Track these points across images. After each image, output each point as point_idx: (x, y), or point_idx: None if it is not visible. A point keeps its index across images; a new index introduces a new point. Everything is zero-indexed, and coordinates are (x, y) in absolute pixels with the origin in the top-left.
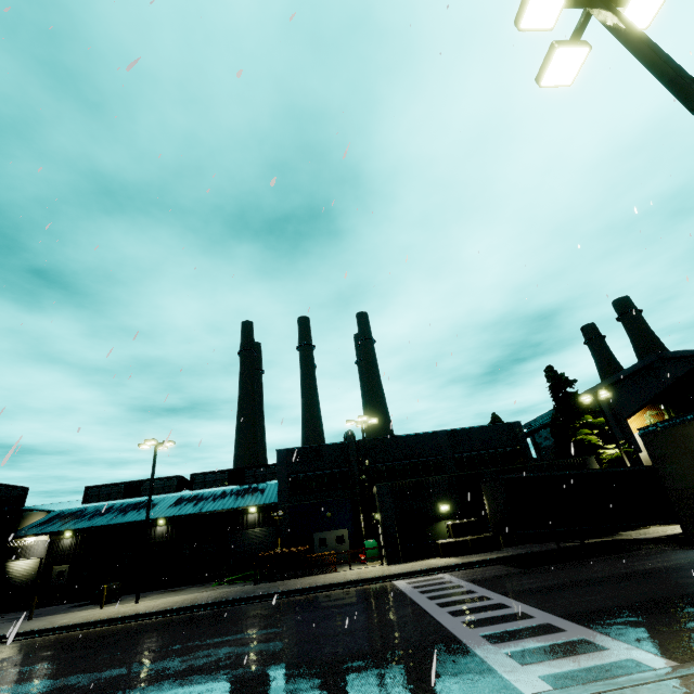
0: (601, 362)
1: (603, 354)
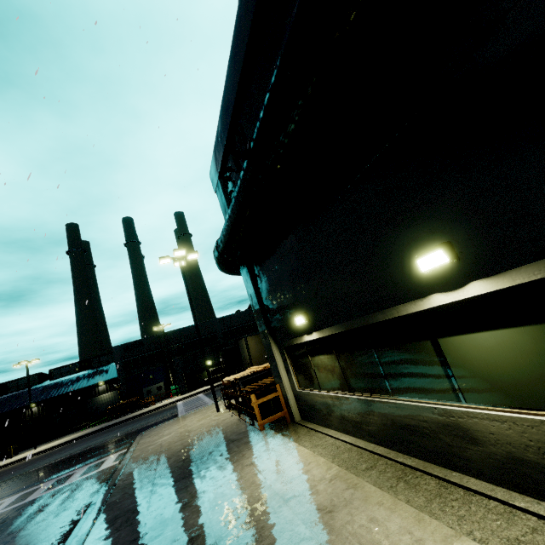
0: None
1: None
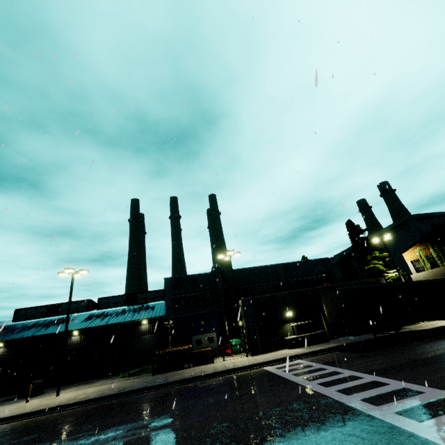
0: (369, 223)
1: (370, 218)
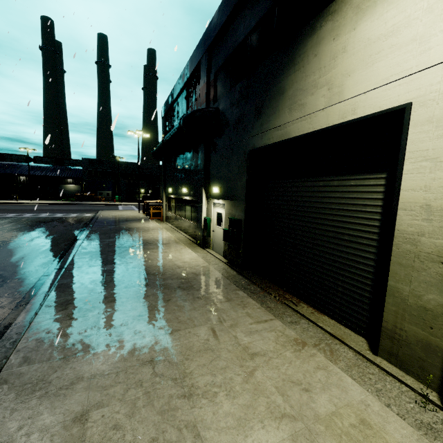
0: None
1: None
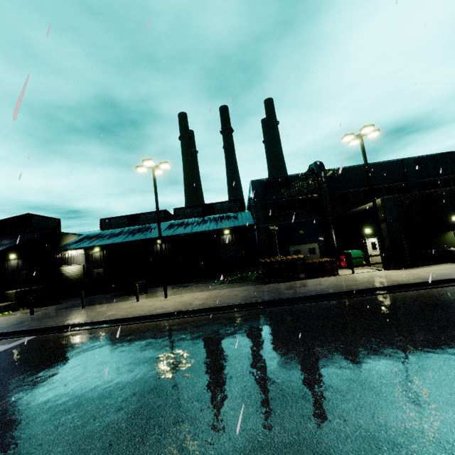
0: None
1: None
